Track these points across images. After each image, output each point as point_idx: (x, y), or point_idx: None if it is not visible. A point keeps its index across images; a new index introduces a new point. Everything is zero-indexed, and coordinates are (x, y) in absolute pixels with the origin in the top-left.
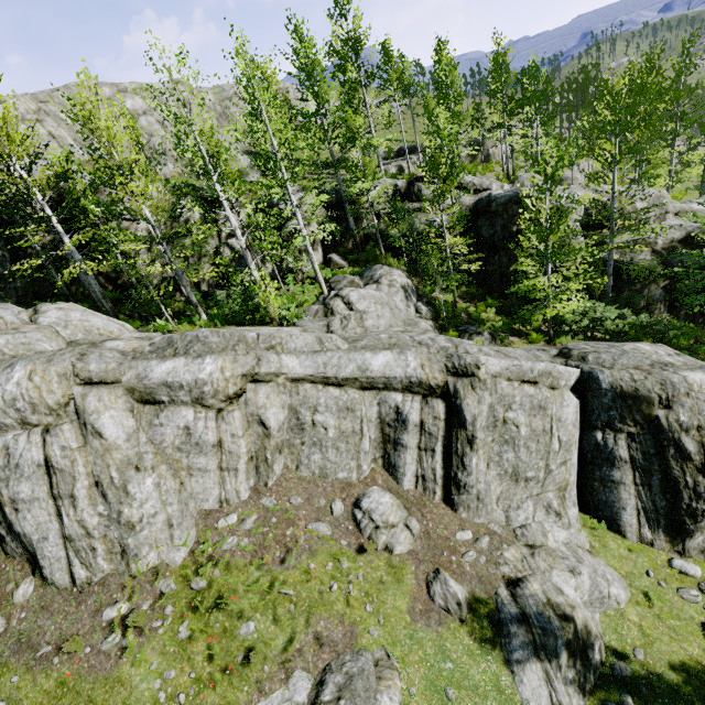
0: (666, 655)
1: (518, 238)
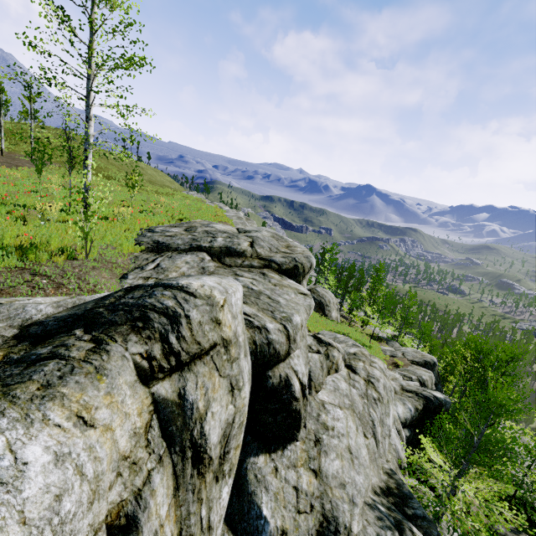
0: None
1: None
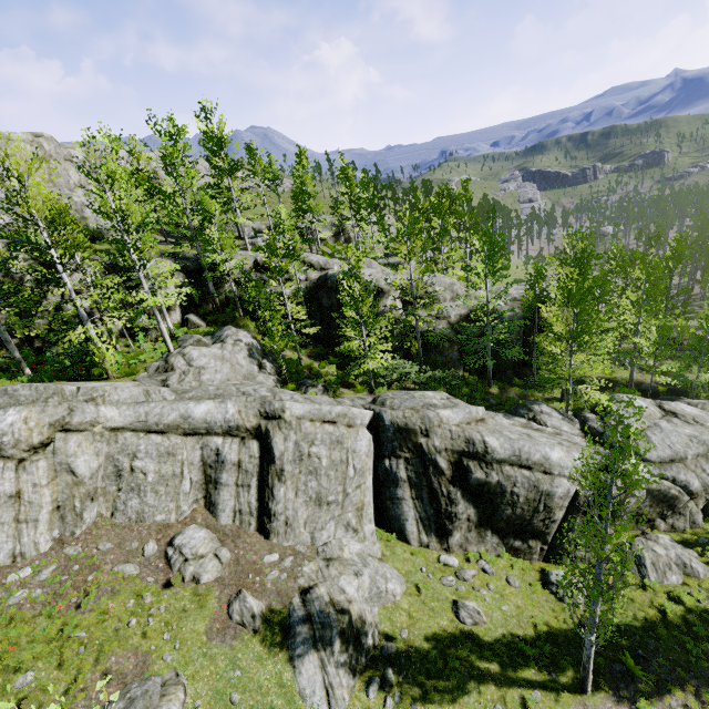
0: (424, 630)
1: None
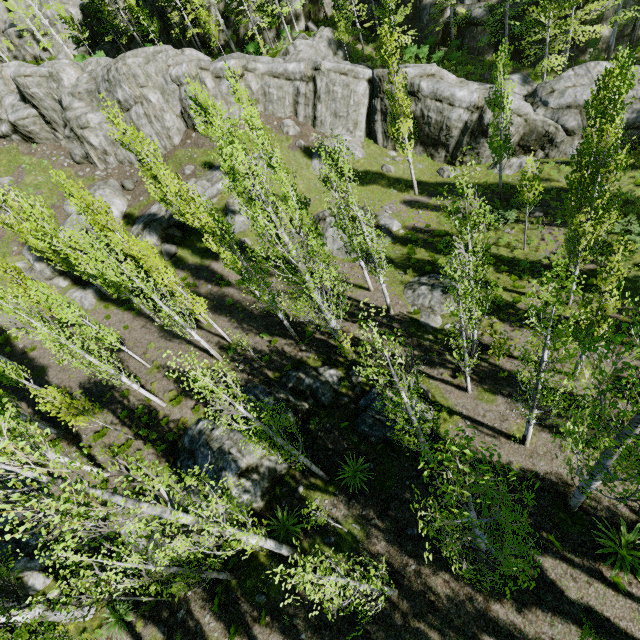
0: (364, 169)
1: (403, 2)
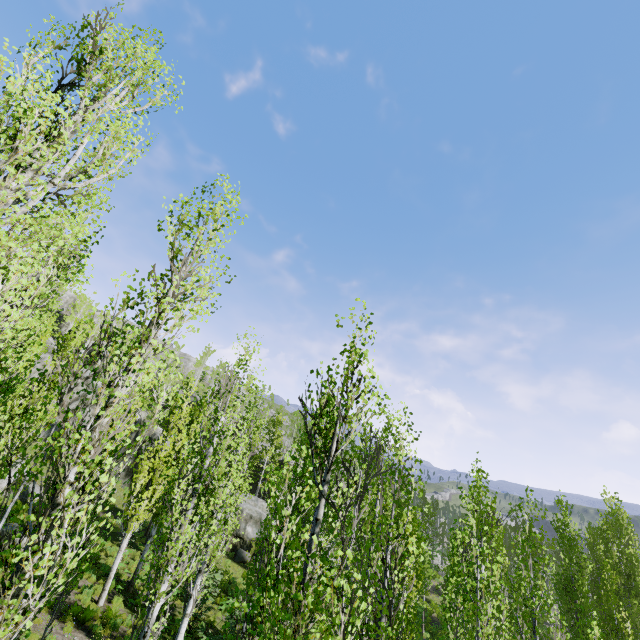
0: None
1: None
